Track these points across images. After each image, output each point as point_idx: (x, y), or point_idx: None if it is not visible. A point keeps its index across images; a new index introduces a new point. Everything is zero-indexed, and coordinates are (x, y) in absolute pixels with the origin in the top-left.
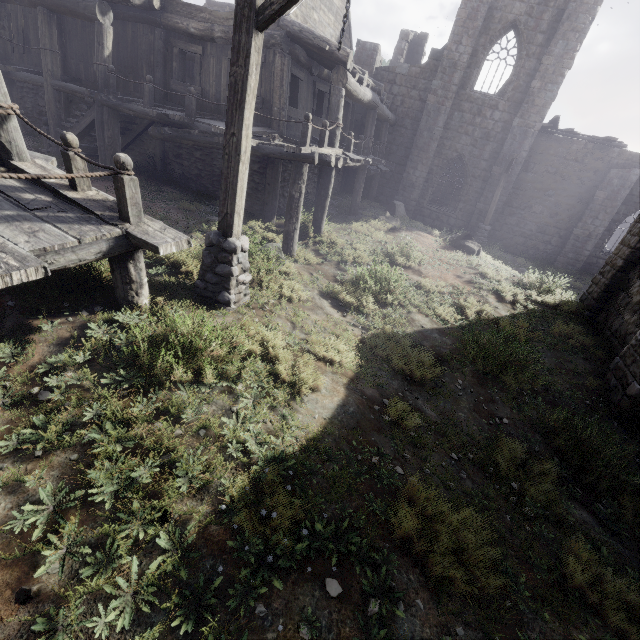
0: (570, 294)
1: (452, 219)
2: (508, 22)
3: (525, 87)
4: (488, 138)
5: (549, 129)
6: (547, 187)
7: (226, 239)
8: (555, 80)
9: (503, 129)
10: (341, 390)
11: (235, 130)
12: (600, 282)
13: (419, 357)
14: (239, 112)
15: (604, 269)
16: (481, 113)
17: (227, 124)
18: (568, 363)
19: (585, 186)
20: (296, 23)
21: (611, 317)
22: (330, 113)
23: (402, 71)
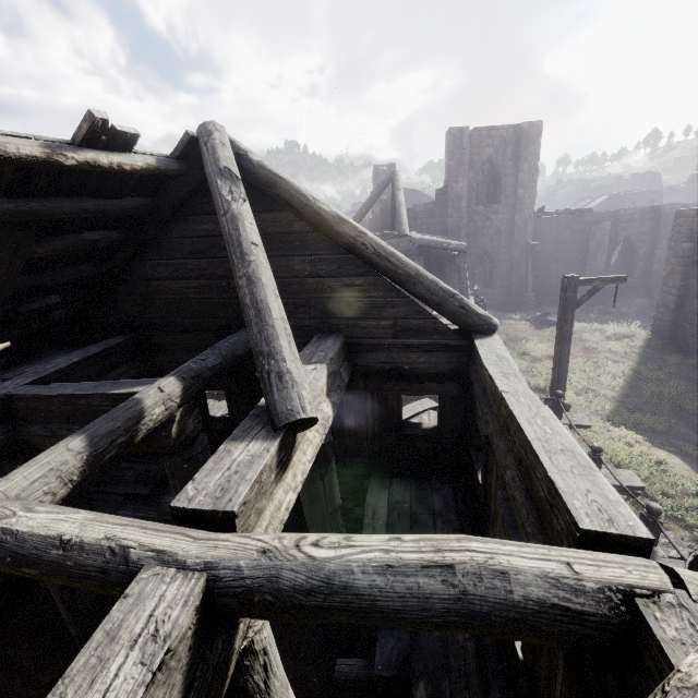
0: (646, 331)
1: (496, 295)
2: (484, 160)
3: (512, 194)
4: (500, 233)
5: (538, 214)
6: (554, 251)
7: (564, 403)
8: (531, 186)
9: (508, 224)
10: (669, 454)
11: (565, 352)
12: (663, 319)
13: (646, 418)
14: (568, 344)
15: (659, 310)
16: (488, 219)
17: (560, 351)
18: (696, 381)
19: (579, 242)
20: (424, 239)
21: (689, 340)
22: (462, 282)
23: (420, 209)
